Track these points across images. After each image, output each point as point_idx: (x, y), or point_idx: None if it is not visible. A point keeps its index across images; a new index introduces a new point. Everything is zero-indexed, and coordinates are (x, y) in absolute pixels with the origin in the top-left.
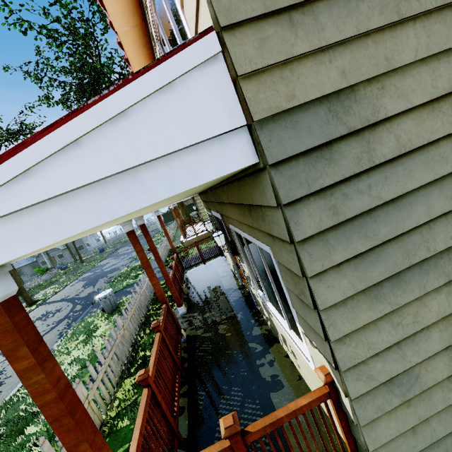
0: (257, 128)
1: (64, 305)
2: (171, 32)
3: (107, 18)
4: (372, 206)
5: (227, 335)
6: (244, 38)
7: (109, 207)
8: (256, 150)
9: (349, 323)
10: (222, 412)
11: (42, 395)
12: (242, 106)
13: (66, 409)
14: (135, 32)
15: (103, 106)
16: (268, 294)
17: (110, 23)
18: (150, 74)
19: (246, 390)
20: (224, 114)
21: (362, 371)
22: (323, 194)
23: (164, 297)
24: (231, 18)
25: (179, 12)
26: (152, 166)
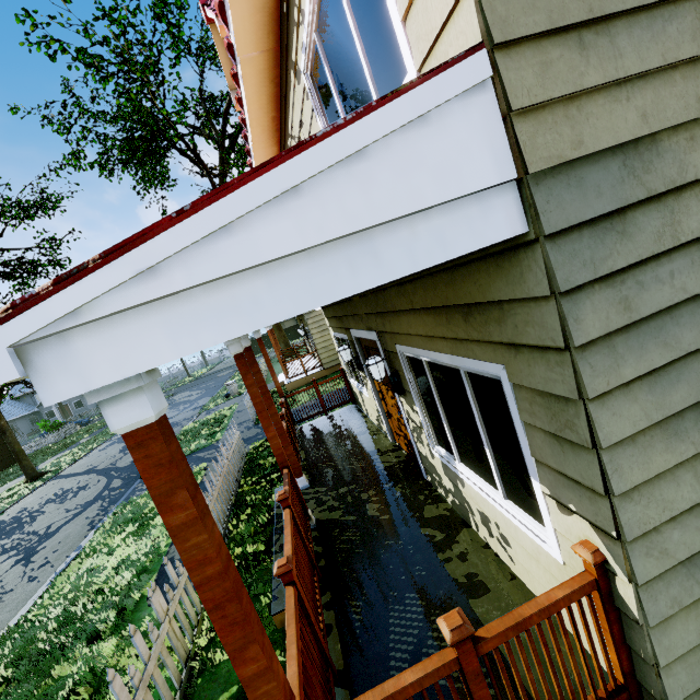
0: (531, 184)
1: (92, 479)
2: (348, 59)
3: (225, 38)
4: (675, 301)
5: (383, 517)
6: (522, 61)
7: (329, 284)
8: (524, 216)
9: (640, 470)
10: (396, 630)
11: (202, 567)
12: (512, 154)
13: (233, 591)
14: (263, 60)
15: (336, 141)
16: (461, 450)
17: (227, 45)
18: (399, 101)
19: (429, 596)
20: (490, 162)
21: (654, 542)
22: (611, 281)
23: (285, 458)
24: (508, 32)
25: (381, 28)
26: (390, 229)
